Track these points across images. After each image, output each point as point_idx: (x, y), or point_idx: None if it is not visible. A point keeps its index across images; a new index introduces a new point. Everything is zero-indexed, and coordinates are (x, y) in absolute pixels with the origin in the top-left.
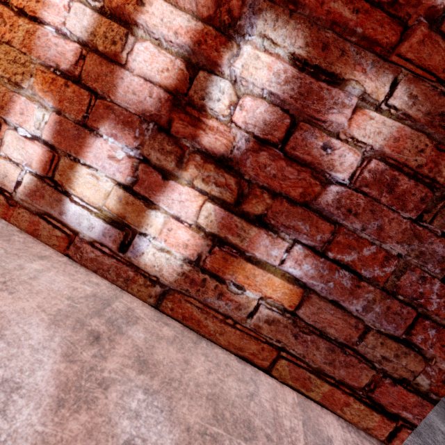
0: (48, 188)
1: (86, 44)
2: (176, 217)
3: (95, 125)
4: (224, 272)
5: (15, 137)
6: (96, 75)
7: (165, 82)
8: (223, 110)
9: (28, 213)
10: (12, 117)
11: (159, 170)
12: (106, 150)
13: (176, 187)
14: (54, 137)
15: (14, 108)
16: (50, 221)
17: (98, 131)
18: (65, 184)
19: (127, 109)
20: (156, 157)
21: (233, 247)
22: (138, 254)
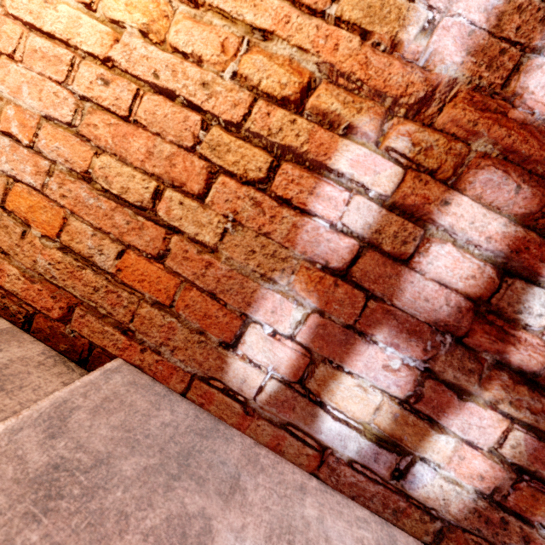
0: (296, 396)
1: (365, 240)
2: (467, 441)
3: (368, 329)
4: (529, 512)
5: (260, 335)
6: (374, 275)
7: (466, 288)
8: (542, 325)
9: (267, 421)
10: (258, 313)
11: (449, 386)
12: (379, 358)
13: (471, 407)
14: (311, 339)
15: (263, 303)
16: (295, 433)
17: (371, 337)
18: (319, 393)
19: (412, 315)
20: (447, 371)
21: (544, 482)
22: (410, 481)
